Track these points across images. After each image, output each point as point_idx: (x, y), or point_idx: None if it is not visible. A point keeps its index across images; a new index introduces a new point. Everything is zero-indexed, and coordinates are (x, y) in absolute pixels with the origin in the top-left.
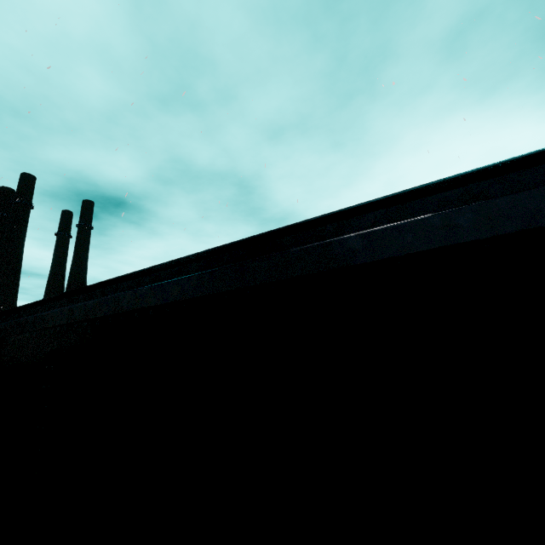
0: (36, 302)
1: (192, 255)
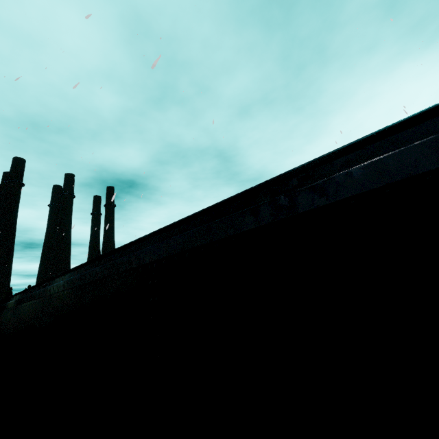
0: (127, 244)
1: (319, 158)
